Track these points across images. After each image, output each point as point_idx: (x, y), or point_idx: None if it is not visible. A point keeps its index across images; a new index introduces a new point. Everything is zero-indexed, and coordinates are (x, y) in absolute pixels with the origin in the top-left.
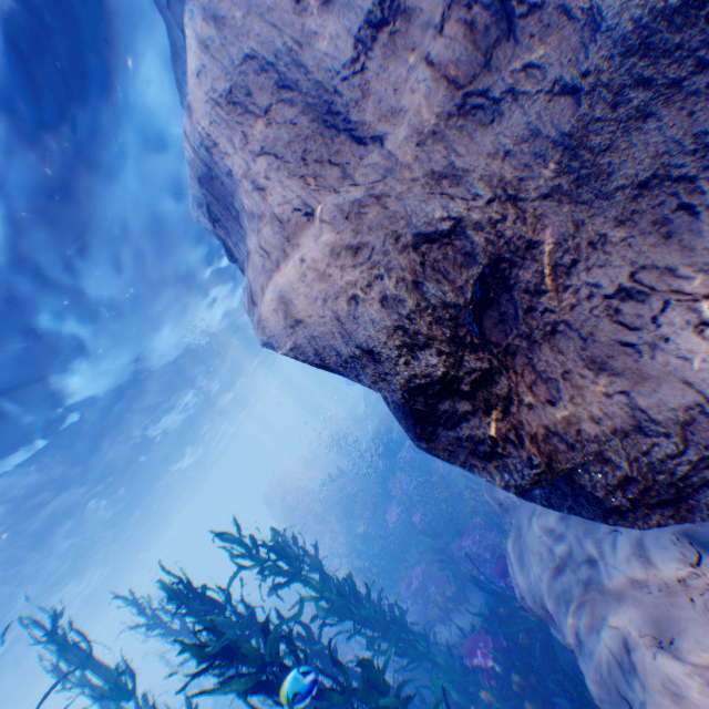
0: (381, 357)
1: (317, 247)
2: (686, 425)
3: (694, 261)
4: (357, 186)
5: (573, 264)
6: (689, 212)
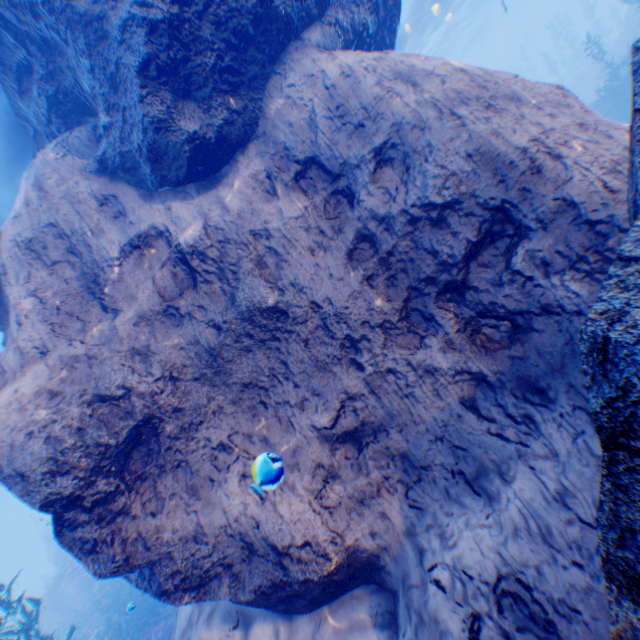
0: (32, 478)
1: (32, 383)
2: (219, 536)
3: (261, 433)
4: (84, 343)
5: (201, 421)
6: (265, 404)
